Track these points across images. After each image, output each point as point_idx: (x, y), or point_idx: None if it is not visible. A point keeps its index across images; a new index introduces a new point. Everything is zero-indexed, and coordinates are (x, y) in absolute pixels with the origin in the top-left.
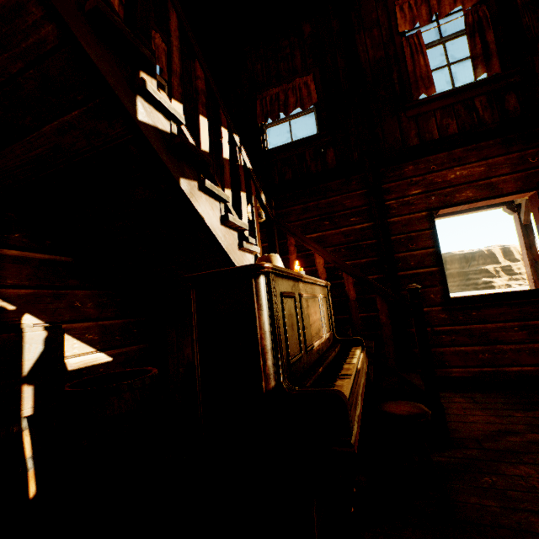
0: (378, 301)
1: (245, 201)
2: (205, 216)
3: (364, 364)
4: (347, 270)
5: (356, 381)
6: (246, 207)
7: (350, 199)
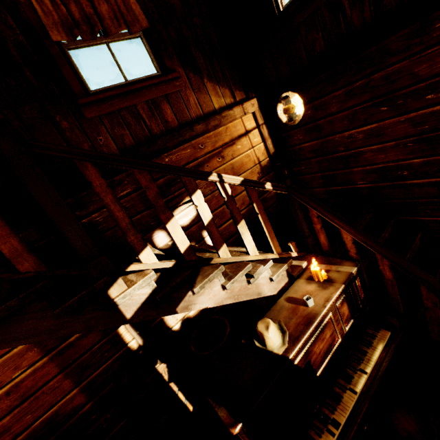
0: (422, 288)
1: (245, 227)
2: (208, 303)
3: (382, 364)
4: (380, 254)
5: (342, 433)
6: (248, 231)
7: (427, 61)
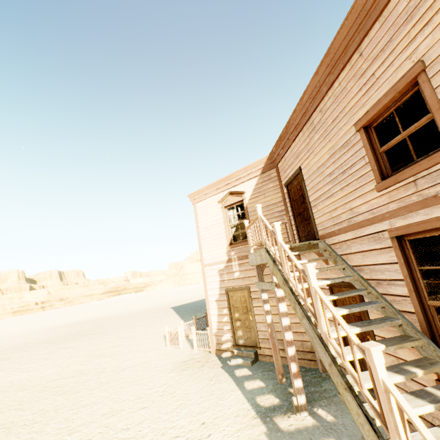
0: None
1: None
2: None
3: None
4: None
5: None
6: None
7: None
